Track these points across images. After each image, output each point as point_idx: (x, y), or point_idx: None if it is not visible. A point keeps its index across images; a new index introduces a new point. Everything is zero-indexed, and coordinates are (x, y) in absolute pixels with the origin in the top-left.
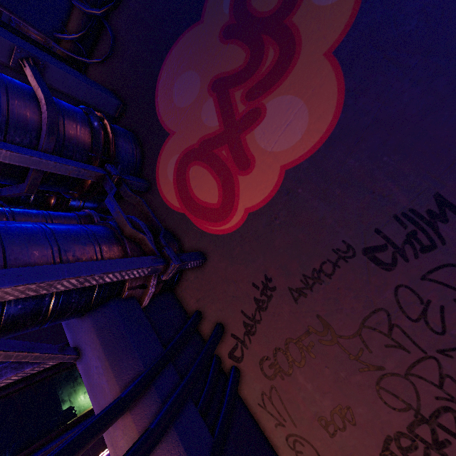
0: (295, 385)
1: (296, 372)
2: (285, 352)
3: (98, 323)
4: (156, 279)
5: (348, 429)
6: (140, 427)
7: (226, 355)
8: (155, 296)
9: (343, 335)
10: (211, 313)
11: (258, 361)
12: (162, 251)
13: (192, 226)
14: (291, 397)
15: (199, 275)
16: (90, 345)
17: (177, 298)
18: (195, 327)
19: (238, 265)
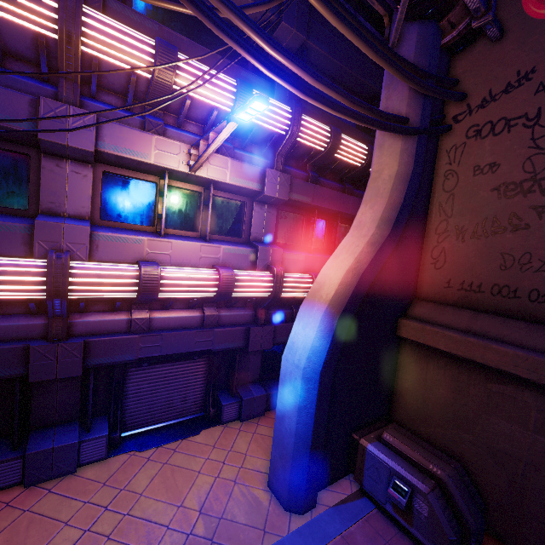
0: (479, 146)
1: (487, 139)
2: (493, 125)
3: (421, 30)
4: (463, 26)
5: (487, 175)
6: (410, 92)
7: (452, 116)
8: (443, 49)
9: (541, 124)
10: (466, 84)
11: (469, 126)
12: (491, 0)
13: (517, 1)
14: (471, 151)
15: (483, 50)
16: (407, 42)
17: (450, 65)
18: (451, 84)
19: (522, 52)
